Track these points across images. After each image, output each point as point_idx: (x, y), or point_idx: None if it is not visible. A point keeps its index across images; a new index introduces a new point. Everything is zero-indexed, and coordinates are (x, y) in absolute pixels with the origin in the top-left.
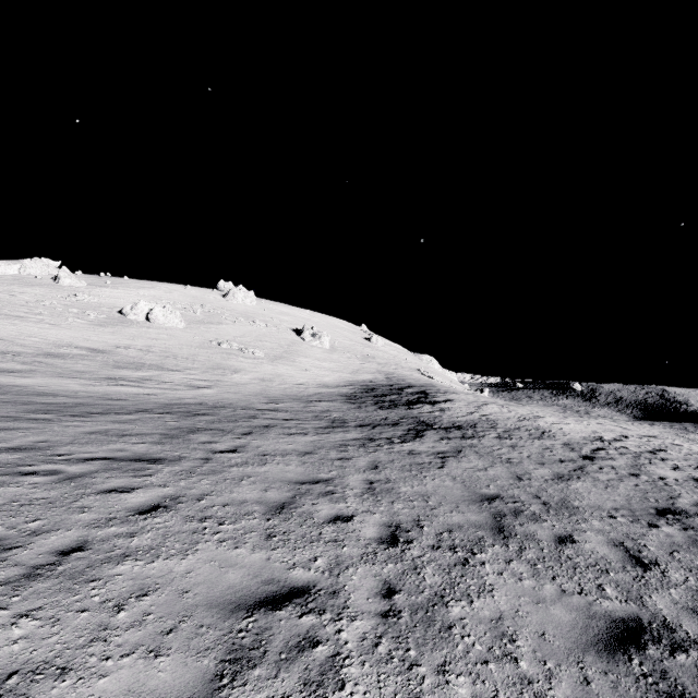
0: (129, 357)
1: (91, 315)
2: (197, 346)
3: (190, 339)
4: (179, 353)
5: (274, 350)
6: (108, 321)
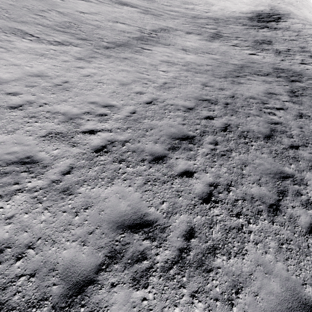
0: None
1: None
2: None
3: None
4: None
5: None
6: None
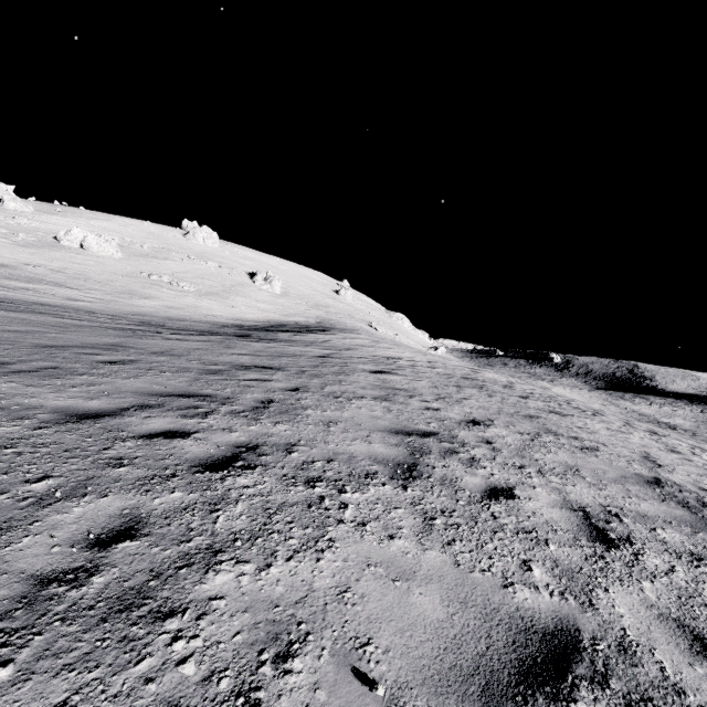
0: (31, 273)
1: (19, 237)
2: (123, 274)
3: (119, 268)
4: (94, 277)
5: (211, 288)
6: (36, 243)
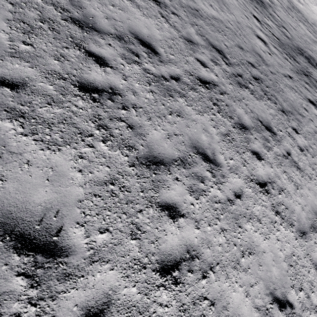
0: None
1: None
2: None
3: None
4: None
5: None
6: None
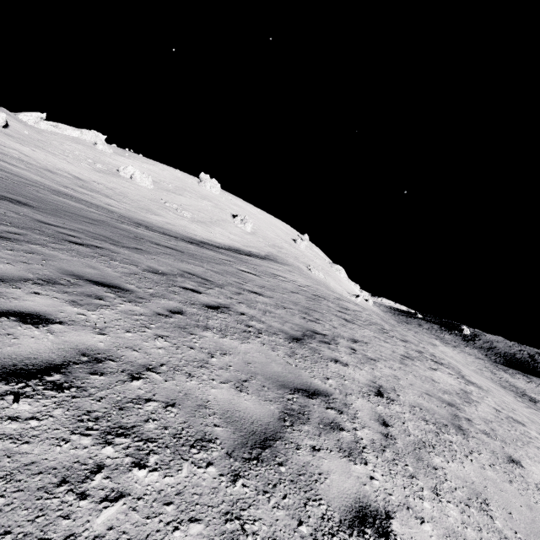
0: (95, 187)
1: (97, 166)
2: (149, 199)
3: (148, 195)
4: (130, 197)
5: (202, 218)
6: (105, 171)
